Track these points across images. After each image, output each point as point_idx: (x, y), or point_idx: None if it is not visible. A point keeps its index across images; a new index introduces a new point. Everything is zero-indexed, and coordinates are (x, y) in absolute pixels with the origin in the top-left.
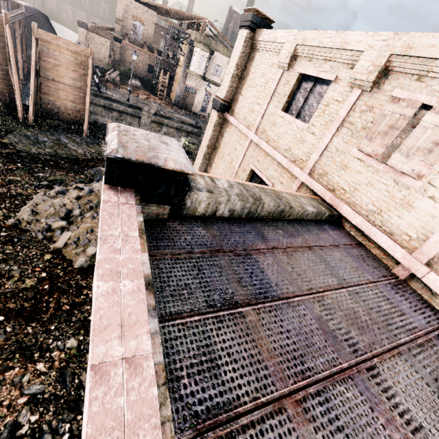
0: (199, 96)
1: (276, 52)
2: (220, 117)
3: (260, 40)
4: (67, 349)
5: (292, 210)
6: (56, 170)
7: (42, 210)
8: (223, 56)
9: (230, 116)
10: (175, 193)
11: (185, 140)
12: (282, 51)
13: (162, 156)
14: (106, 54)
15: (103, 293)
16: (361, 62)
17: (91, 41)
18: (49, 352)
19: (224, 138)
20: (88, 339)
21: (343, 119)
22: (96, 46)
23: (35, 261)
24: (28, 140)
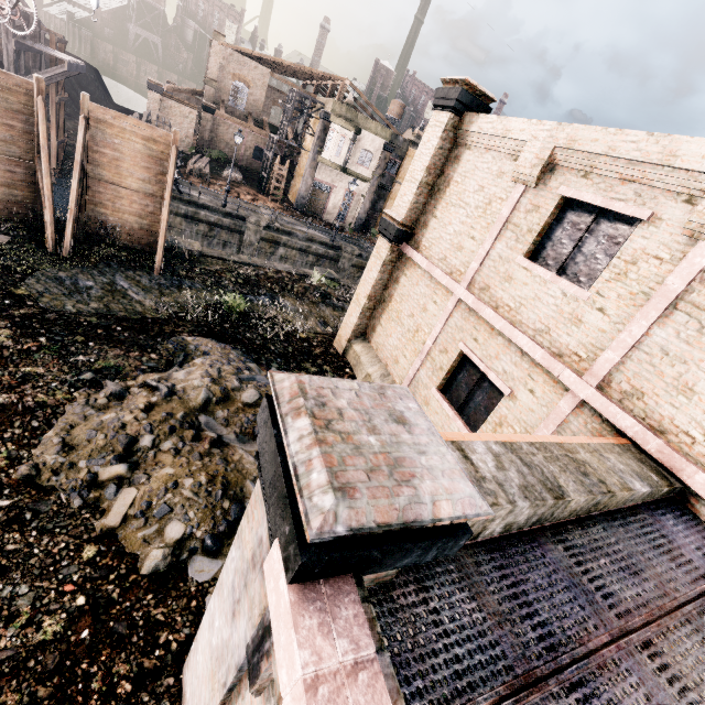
0: (336, 196)
1: (506, 153)
2: (393, 250)
3: (475, 130)
4: None
5: (612, 498)
6: (108, 346)
7: (82, 441)
8: (375, 137)
9: (413, 252)
10: (434, 555)
11: (321, 276)
12: (522, 154)
13: (426, 489)
14: (190, 131)
15: None
16: None
17: (167, 112)
18: None
19: (401, 287)
20: None
21: (677, 295)
22: (174, 119)
23: (64, 567)
24: (60, 288)
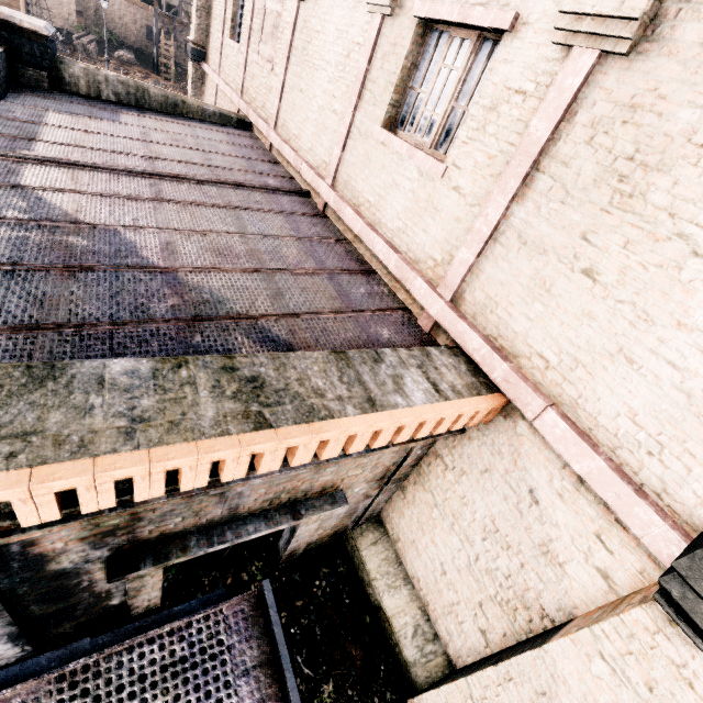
0: None
1: None
2: (197, 69)
3: None
4: None
5: (187, 106)
6: None
7: None
8: None
9: (204, 65)
10: (41, 55)
11: None
12: None
13: (19, 18)
14: (71, 7)
15: None
16: None
17: None
18: None
19: (205, 97)
20: None
21: (250, 27)
22: None
23: None
24: None
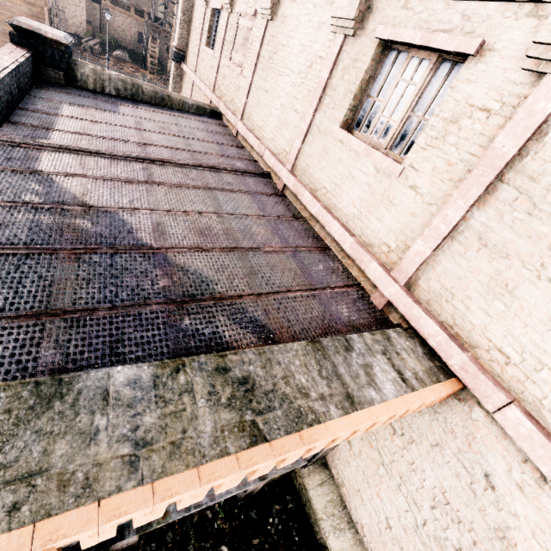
0: None
1: None
2: (178, 68)
3: None
4: None
5: (171, 99)
6: None
7: None
8: None
9: (183, 65)
10: (59, 59)
11: None
12: None
13: (44, 30)
14: (83, 18)
15: None
16: None
17: (62, 1)
18: None
19: (183, 89)
20: None
21: (224, 38)
22: (69, 7)
23: None
24: None
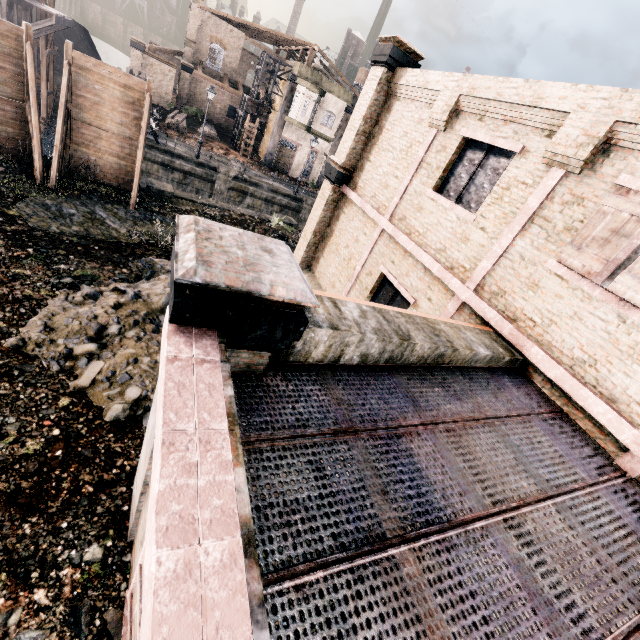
0: (301, 154)
1: (426, 103)
2: (335, 191)
3: (403, 83)
4: (85, 564)
5: (456, 353)
6: (86, 260)
7: (61, 325)
8: (338, 100)
9: (350, 192)
10: (282, 336)
11: (279, 220)
12: (436, 102)
13: (268, 277)
14: (169, 88)
15: (169, 577)
16: (566, 128)
17: (149, 69)
18: (55, 569)
19: (340, 223)
20: (120, 545)
21: (534, 211)
22: (155, 76)
23: (44, 409)
24: (47, 213)
